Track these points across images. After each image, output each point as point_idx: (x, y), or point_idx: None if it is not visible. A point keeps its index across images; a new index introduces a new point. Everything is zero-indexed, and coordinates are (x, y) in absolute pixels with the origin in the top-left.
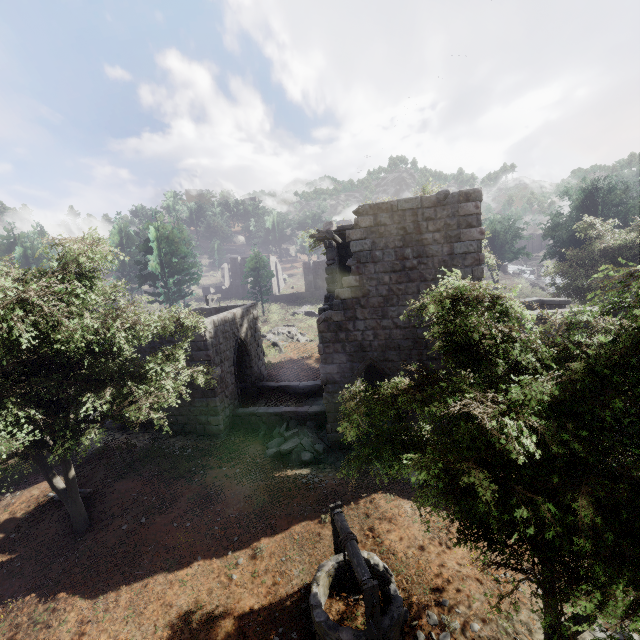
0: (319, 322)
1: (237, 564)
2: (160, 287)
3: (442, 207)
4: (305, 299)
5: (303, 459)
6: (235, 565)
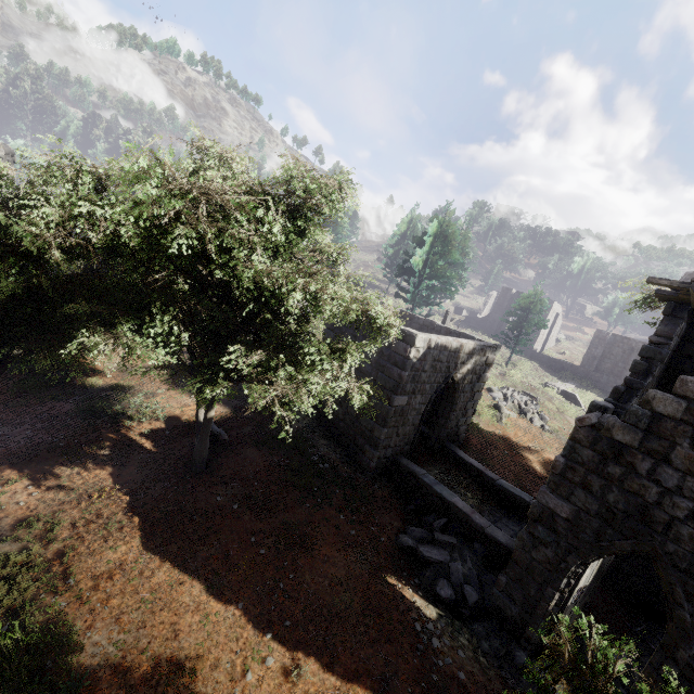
0: (581, 423)
1: (264, 660)
2: (411, 284)
3: None
4: (573, 375)
5: (437, 590)
6: (262, 659)
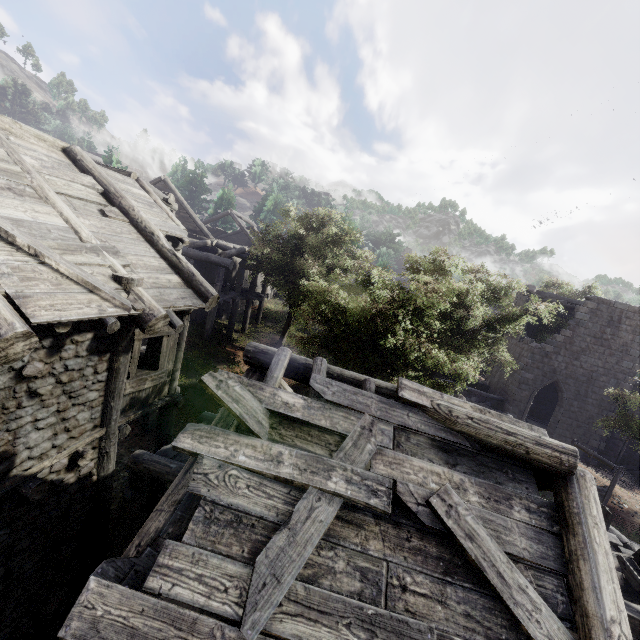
0: (536, 348)
1: None
2: None
3: (638, 315)
4: None
5: None
6: None
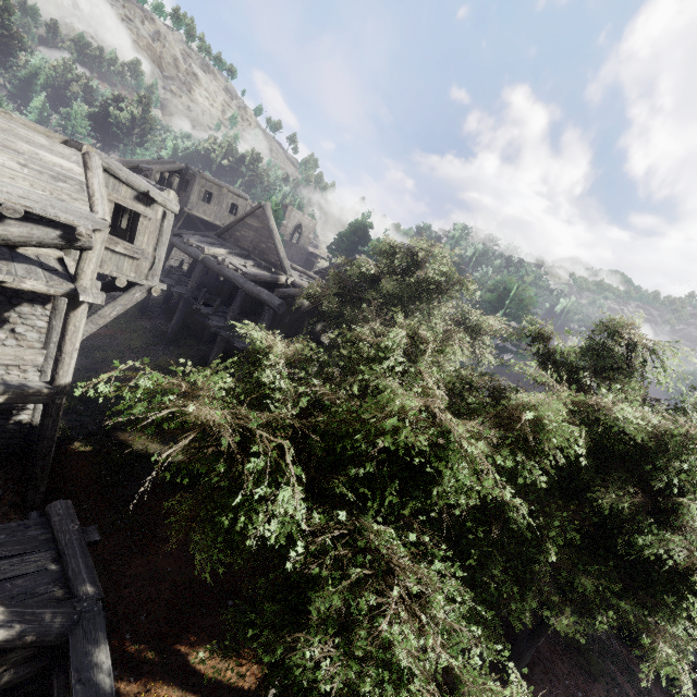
0: None
1: None
2: None
3: None
4: None
5: None
6: None
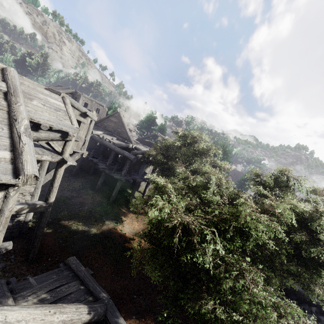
0: None
1: None
2: None
3: None
4: None
5: None
6: None
